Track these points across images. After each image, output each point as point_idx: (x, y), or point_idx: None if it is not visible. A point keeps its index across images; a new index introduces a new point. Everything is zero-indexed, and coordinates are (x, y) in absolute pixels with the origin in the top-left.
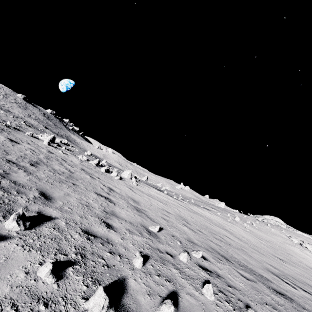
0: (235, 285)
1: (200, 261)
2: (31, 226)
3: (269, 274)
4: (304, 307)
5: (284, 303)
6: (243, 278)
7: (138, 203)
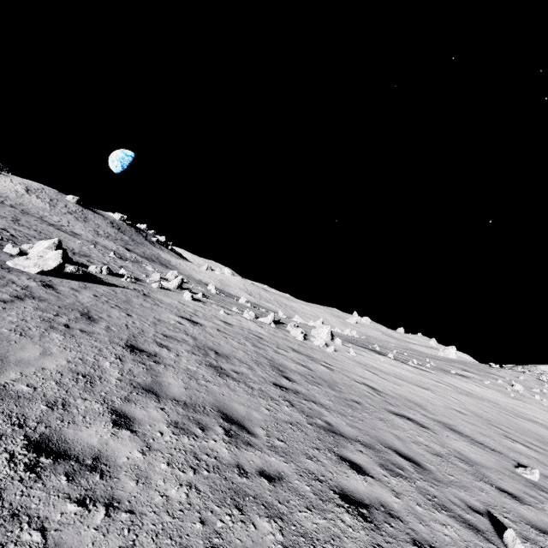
0: None
1: None
2: None
3: None
4: None
5: None
6: None
7: (424, 407)
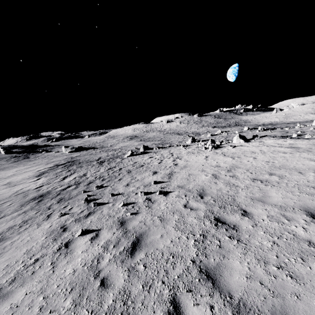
0: (154, 207)
1: (156, 196)
2: (100, 188)
3: (287, 212)
4: (241, 238)
5: (195, 224)
6: (180, 206)
7: (186, 168)
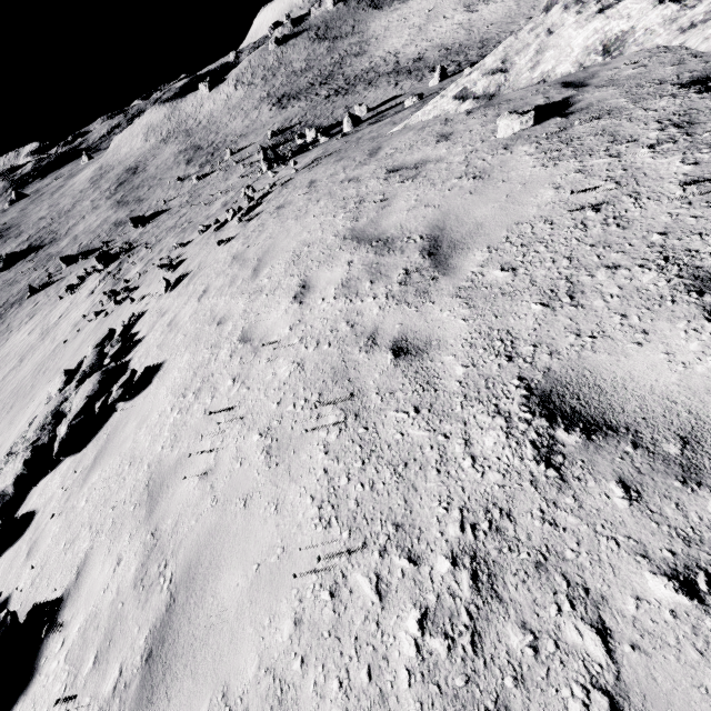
0: None
1: None
2: None
3: None
4: None
5: None
6: None
7: None
